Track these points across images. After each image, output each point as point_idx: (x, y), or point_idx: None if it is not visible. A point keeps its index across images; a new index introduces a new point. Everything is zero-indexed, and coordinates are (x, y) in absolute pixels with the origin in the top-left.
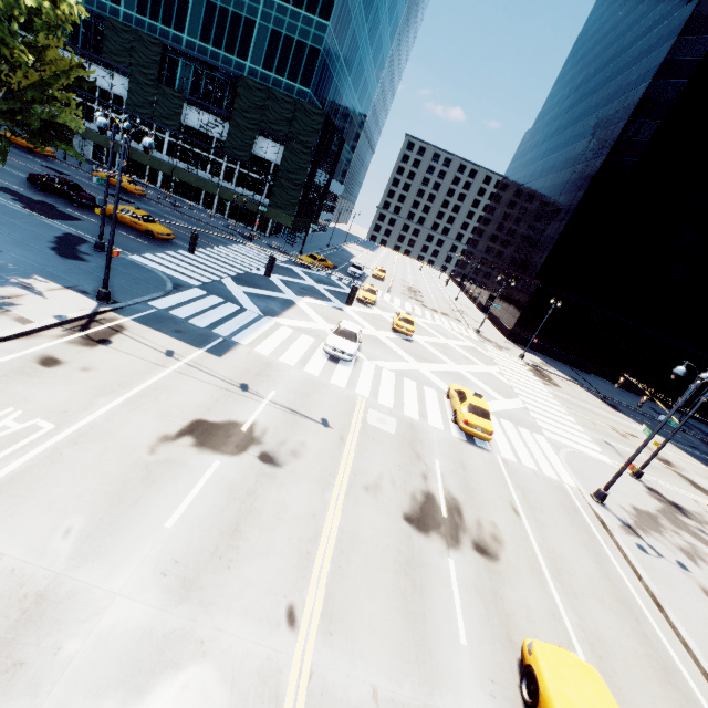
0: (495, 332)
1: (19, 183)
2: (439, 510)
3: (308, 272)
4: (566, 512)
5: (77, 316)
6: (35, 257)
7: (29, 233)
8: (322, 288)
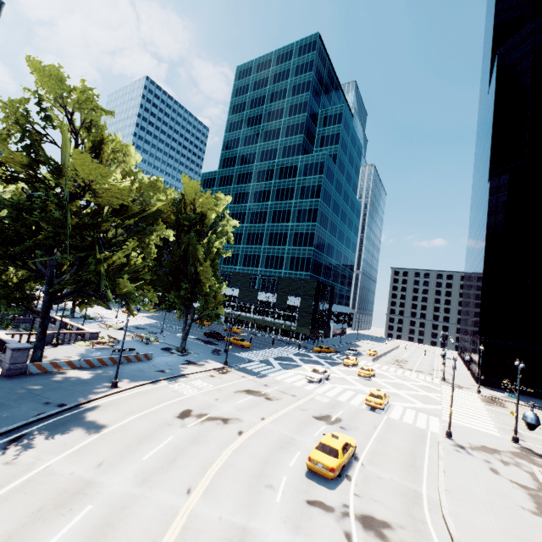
0: (466, 380)
1: (201, 336)
2: (330, 418)
3: (317, 355)
4: (413, 434)
5: (218, 367)
6: (208, 355)
7: (205, 349)
8: (322, 360)
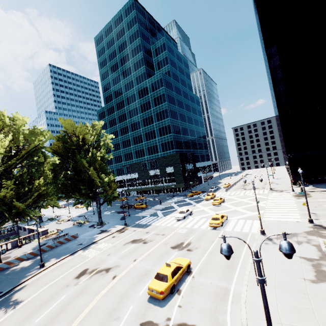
0: (287, 184)
1: (119, 209)
2: (183, 245)
3: (190, 198)
4: (238, 239)
5: (120, 229)
6: (117, 222)
7: (117, 218)
8: (192, 201)
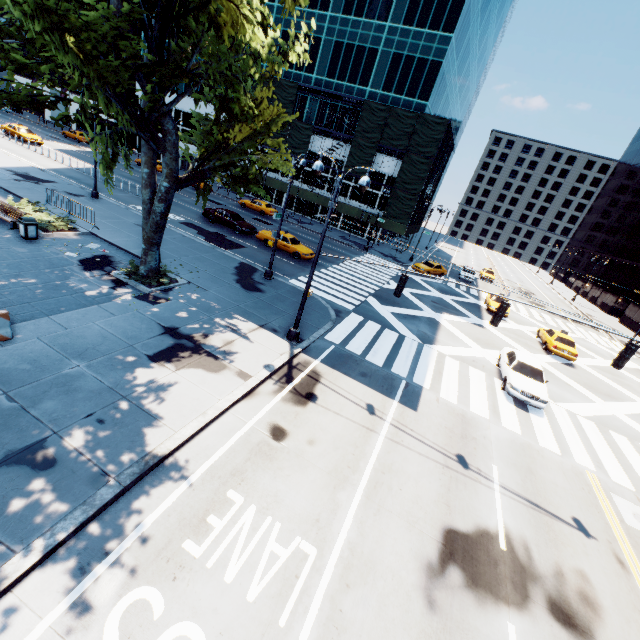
0: None
1: (196, 217)
2: None
3: (427, 281)
4: None
5: (281, 364)
6: (228, 292)
7: (217, 267)
8: (449, 299)
